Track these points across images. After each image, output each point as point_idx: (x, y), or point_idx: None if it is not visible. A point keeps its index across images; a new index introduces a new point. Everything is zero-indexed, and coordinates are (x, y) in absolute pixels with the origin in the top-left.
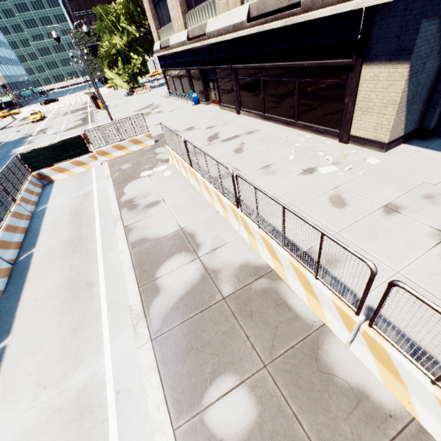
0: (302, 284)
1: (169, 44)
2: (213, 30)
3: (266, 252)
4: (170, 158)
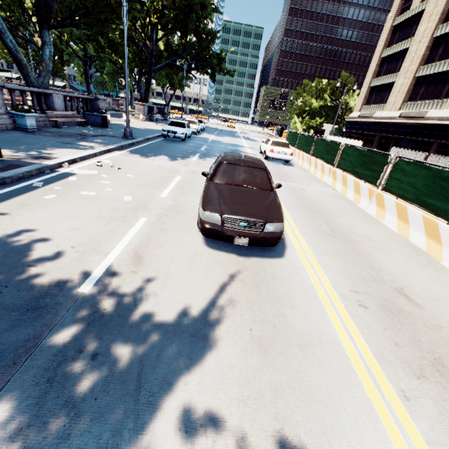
0: None
1: (373, 116)
2: (434, 116)
3: None
4: None
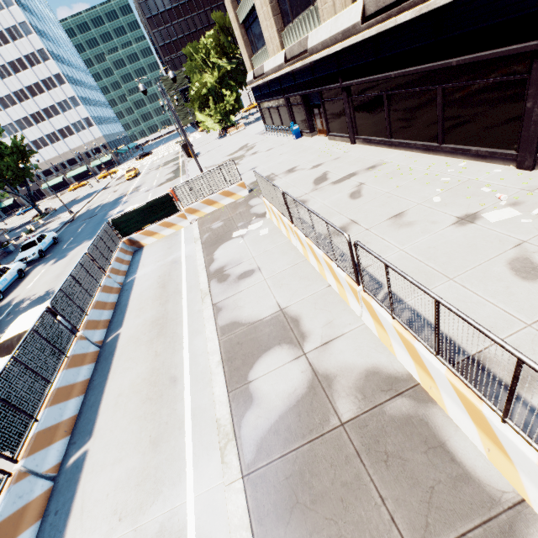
0: (474, 420)
1: (264, 71)
2: (316, 44)
3: (405, 355)
4: (267, 212)
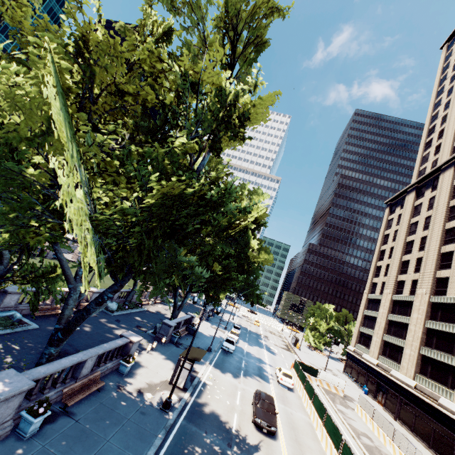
0: None
1: (362, 355)
2: (394, 375)
3: None
4: (355, 409)
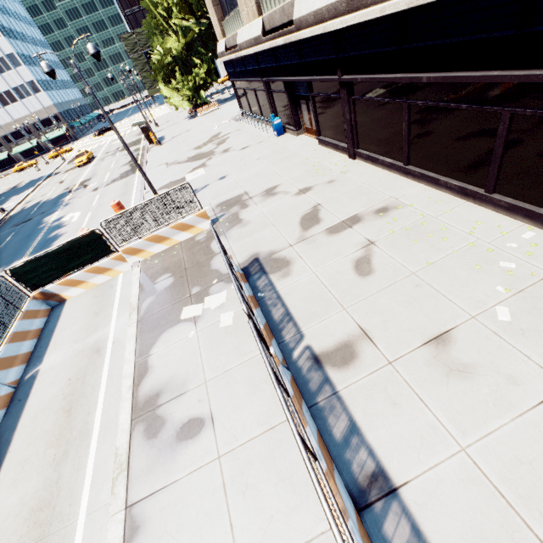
0: None
1: (237, 43)
2: (306, 13)
3: None
4: None
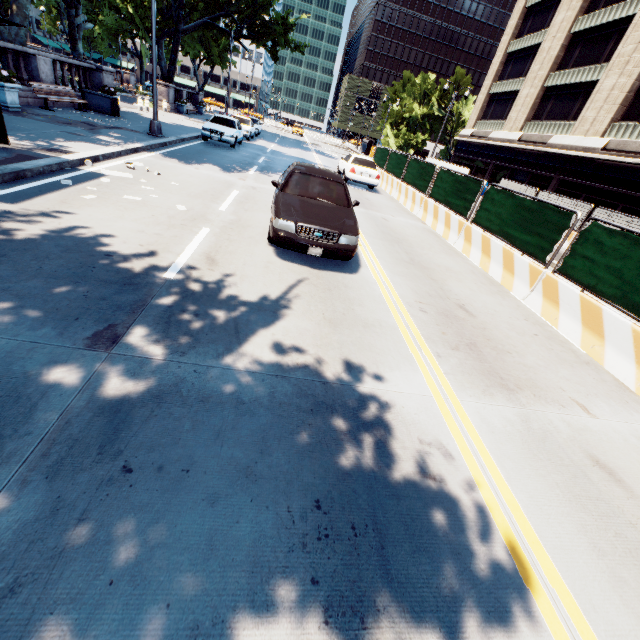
0: None
1: (489, 136)
2: (557, 143)
3: None
4: None
